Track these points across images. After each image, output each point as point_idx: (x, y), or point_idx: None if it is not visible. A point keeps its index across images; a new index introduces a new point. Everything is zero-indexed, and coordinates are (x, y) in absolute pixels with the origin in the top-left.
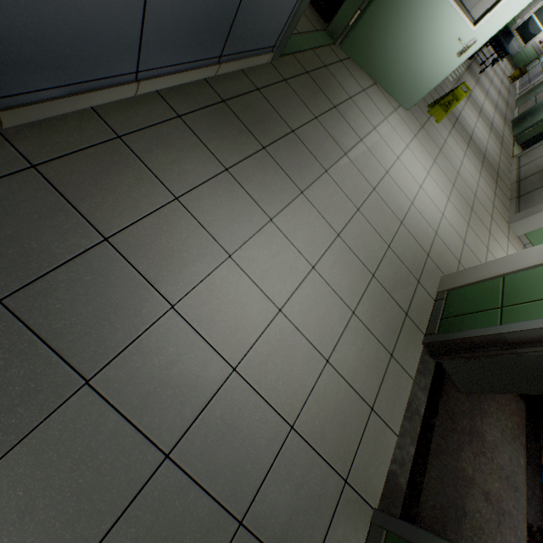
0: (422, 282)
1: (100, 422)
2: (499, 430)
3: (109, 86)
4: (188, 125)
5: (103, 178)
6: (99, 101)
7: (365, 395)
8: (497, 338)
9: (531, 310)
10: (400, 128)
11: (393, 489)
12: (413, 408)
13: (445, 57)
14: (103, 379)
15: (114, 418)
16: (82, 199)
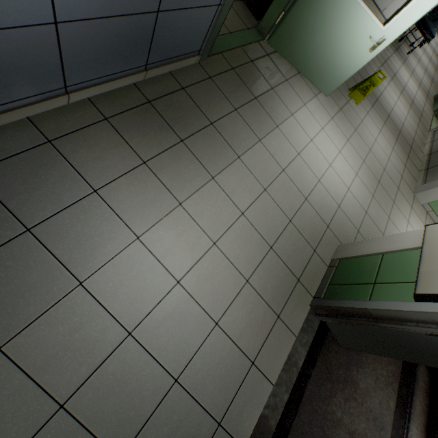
0: (318, 251)
1: (7, 380)
2: (373, 378)
3: (41, 100)
4: (114, 126)
5: (31, 178)
6: (34, 112)
7: (248, 352)
8: (364, 311)
9: (395, 291)
10: (318, 112)
11: (262, 430)
12: (292, 361)
13: (358, 52)
14: (14, 345)
15: (19, 377)
16: (11, 197)
